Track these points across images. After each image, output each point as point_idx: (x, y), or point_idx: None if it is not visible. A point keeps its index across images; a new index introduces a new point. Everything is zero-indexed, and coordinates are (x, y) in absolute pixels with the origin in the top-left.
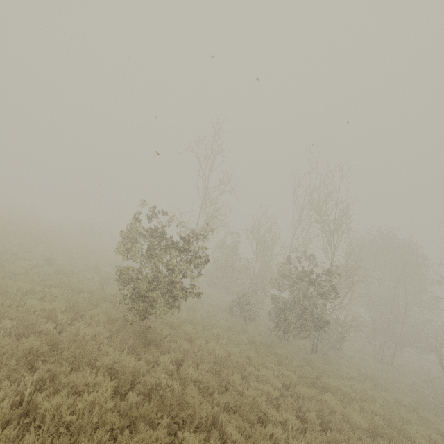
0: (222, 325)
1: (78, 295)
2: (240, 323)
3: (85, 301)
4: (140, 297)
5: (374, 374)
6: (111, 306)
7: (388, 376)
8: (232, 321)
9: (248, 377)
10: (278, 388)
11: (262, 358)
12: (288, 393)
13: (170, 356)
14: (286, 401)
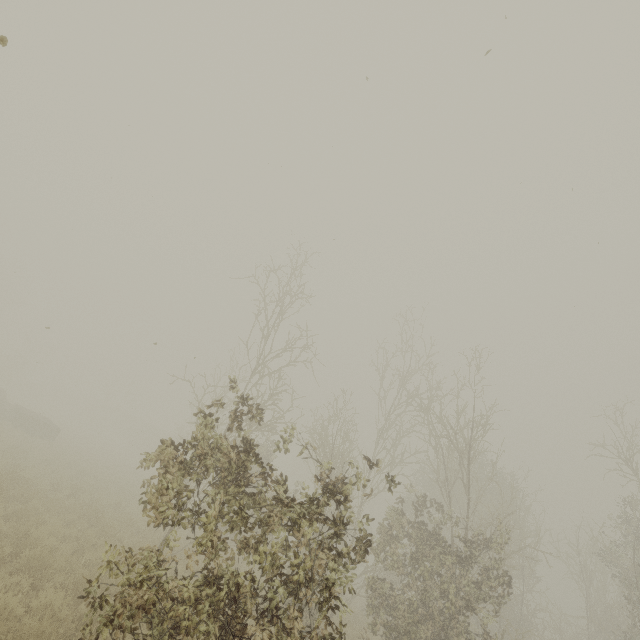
0: None
1: None
2: None
3: None
4: None
5: None
6: None
7: None
8: None
9: None
10: None
11: None
12: None
13: None
14: None
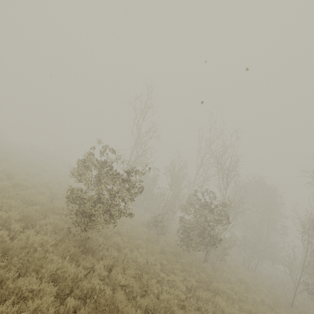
0: (142, 237)
1: (30, 207)
2: (155, 236)
3: (37, 212)
4: (83, 213)
5: (245, 279)
6: (57, 218)
7: (254, 280)
8: (149, 234)
9: (160, 280)
10: (183, 291)
11: (172, 266)
12: (190, 295)
13: (103, 263)
14: (189, 302)
